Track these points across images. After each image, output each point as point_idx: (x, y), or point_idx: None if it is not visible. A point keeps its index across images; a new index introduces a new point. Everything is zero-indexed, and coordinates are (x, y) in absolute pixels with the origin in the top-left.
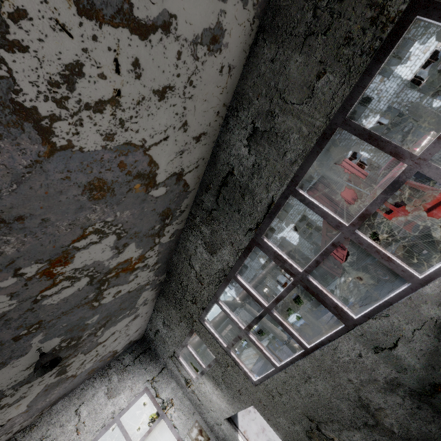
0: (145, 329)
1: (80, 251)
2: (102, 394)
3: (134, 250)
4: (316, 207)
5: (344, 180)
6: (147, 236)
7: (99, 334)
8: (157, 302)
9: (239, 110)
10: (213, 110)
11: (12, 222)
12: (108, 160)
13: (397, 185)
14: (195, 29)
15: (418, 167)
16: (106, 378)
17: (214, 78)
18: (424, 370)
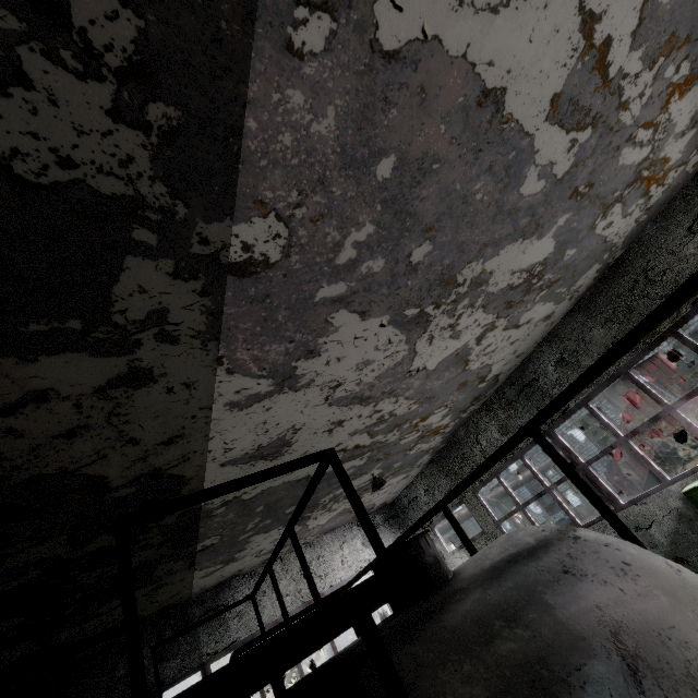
0: (398, 494)
1: (433, 415)
2: (359, 541)
3: (447, 419)
4: (601, 419)
5: (655, 382)
6: (459, 411)
7: (387, 480)
8: (425, 469)
9: (552, 343)
10: (533, 341)
11: (431, 399)
12: (475, 372)
13: (657, 419)
14: (540, 318)
15: (670, 411)
16: (361, 529)
17: (541, 329)
18: (669, 546)
